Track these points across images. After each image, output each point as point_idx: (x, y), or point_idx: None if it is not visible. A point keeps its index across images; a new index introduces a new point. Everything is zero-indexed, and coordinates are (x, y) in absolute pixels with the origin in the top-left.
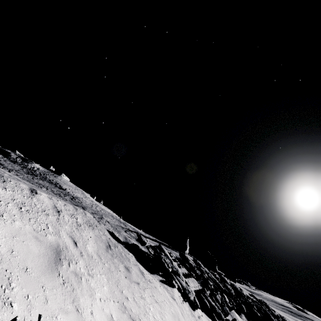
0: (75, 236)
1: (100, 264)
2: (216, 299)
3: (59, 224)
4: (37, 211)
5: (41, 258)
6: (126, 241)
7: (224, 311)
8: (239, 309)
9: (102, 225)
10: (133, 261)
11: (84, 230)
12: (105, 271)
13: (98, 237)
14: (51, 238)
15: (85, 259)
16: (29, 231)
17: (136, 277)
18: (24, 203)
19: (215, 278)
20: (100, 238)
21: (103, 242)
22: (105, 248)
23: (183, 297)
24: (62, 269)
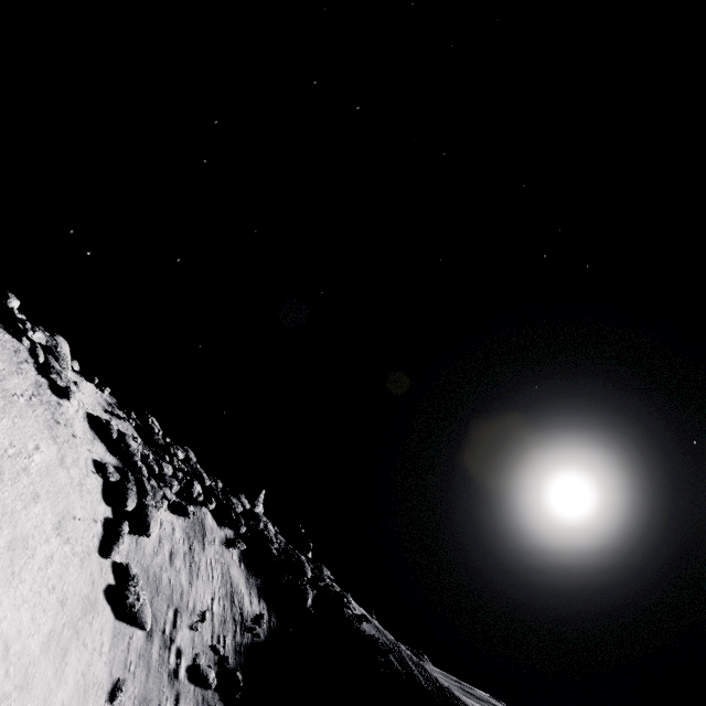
0: None
1: None
2: (160, 463)
3: None
4: None
5: None
6: None
7: (165, 478)
8: (229, 525)
9: None
10: None
11: None
12: None
13: None
14: None
15: None
16: None
17: None
18: None
19: (211, 480)
20: None
21: None
22: None
23: (40, 370)
24: None
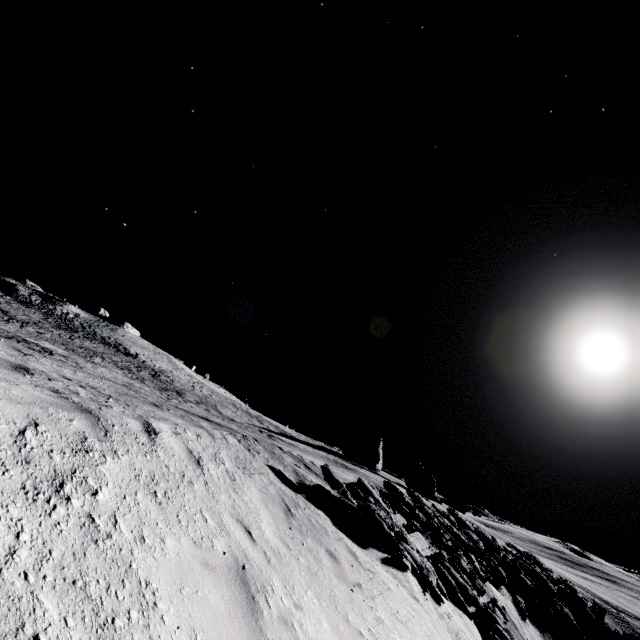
0: (242, 515)
1: (293, 563)
2: (462, 567)
3: (213, 498)
4: (177, 485)
5: (234, 617)
6: (298, 479)
7: (478, 588)
8: (495, 577)
9: (258, 459)
10: (331, 530)
11: (243, 488)
12: (305, 577)
13: (265, 494)
14: (221, 546)
15: (275, 568)
16: (191, 552)
17: (351, 569)
18: (154, 476)
19: (450, 523)
20: (269, 495)
21: (276, 502)
22: (284, 515)
23: (420, 584)
24: (266, 623)
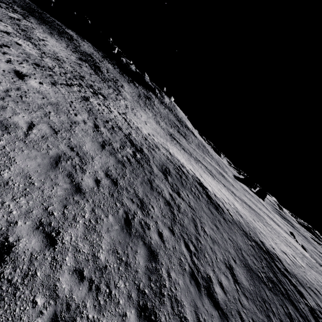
0: None
1: None
2: None
3: None
4: None
5: None
6: None
7: None
8: None
9: None
10: None
11: None
12: None
13: None
14: None
15: None
16: None
17: None
18: None
19: None
20: None
21: None
22: None
23: None
24: None
